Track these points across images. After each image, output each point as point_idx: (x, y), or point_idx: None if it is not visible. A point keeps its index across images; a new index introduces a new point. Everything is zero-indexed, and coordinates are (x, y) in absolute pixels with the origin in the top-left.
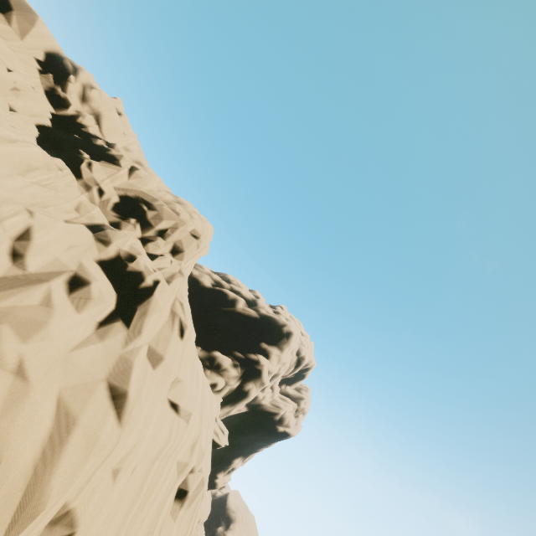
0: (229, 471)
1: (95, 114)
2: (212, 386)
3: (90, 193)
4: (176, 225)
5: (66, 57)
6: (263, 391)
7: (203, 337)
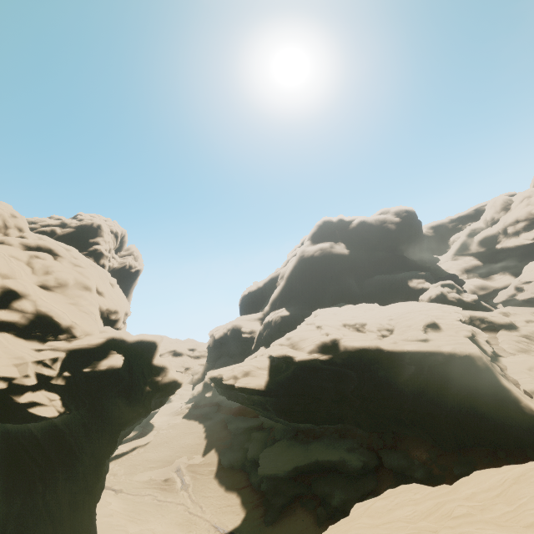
0: None
1: None
2: None
3: None
4: (4, 218)
5: None
6: (110, 262)
7: None
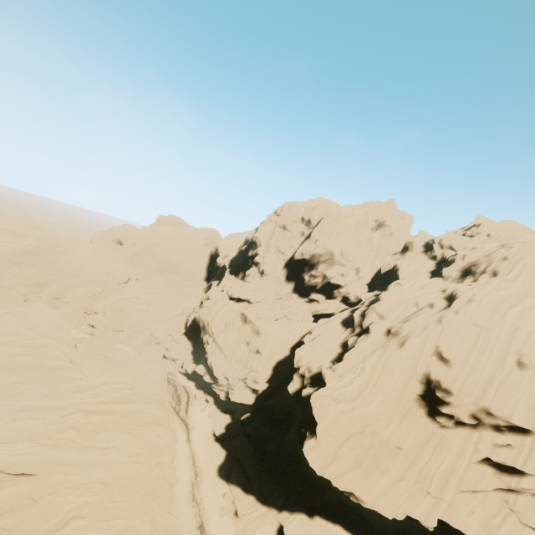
0: None
1: (449, 247)
2: None
3: (448, 280)
4: (491, 262)
5: (428, 240)
6: None
7: None
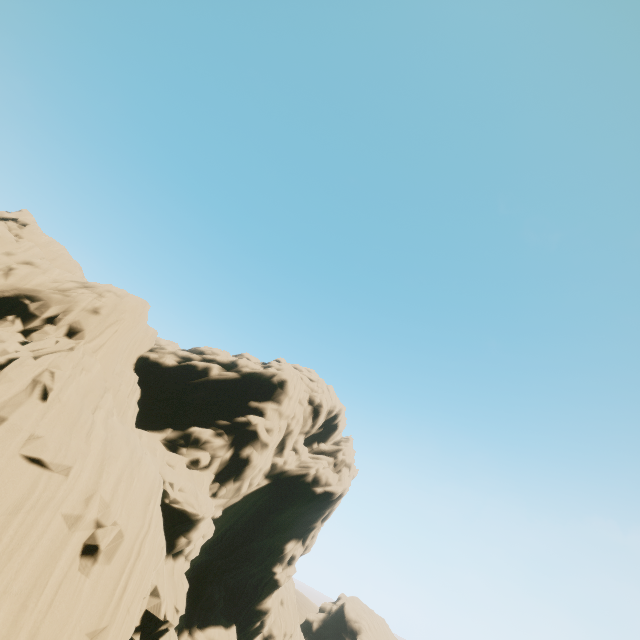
0: (290, 561)
1: None
2: (194, 463)
3: None
4: (71, 308)
5: None
6: (282, 456)
7: (176, 417)
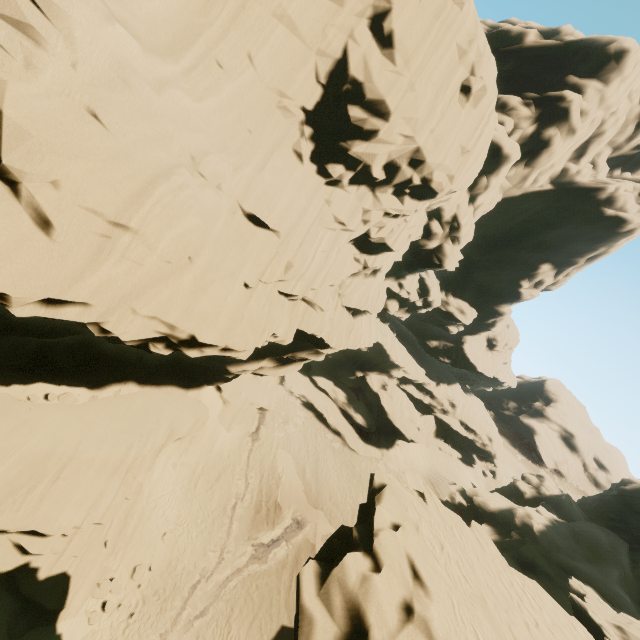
0: (536, 285)
1: None
2: None
3: None
4: None
5: None
6: (576, 164)
7: None
